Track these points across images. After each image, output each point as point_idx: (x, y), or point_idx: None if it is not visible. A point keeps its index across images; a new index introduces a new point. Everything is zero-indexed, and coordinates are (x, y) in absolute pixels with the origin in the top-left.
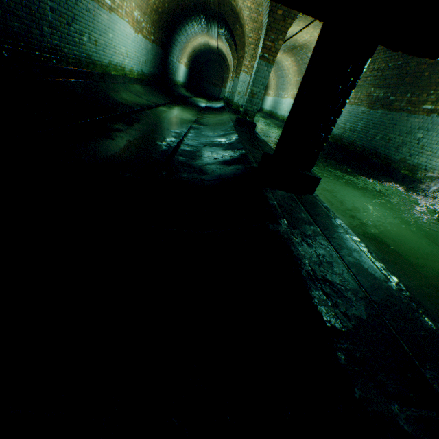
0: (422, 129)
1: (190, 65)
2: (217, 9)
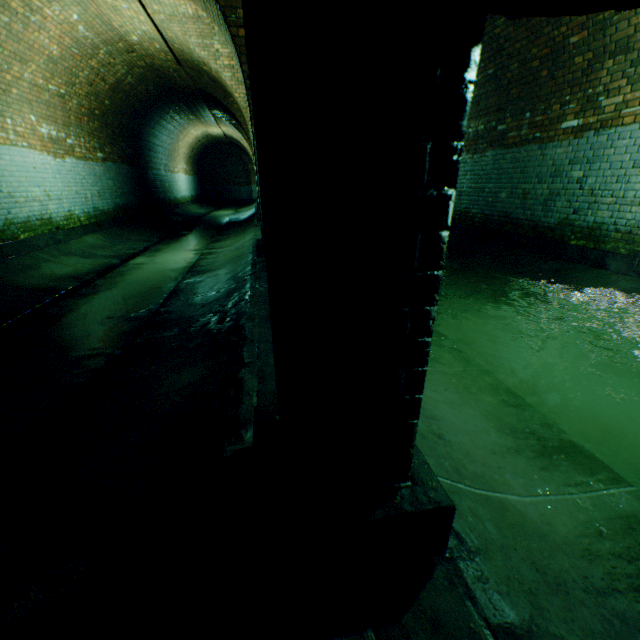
0: (577, 162)
1: (195, 169)
2: (190, 84)
